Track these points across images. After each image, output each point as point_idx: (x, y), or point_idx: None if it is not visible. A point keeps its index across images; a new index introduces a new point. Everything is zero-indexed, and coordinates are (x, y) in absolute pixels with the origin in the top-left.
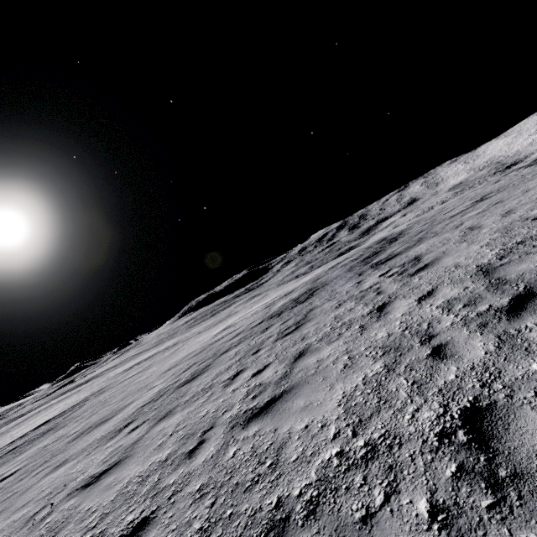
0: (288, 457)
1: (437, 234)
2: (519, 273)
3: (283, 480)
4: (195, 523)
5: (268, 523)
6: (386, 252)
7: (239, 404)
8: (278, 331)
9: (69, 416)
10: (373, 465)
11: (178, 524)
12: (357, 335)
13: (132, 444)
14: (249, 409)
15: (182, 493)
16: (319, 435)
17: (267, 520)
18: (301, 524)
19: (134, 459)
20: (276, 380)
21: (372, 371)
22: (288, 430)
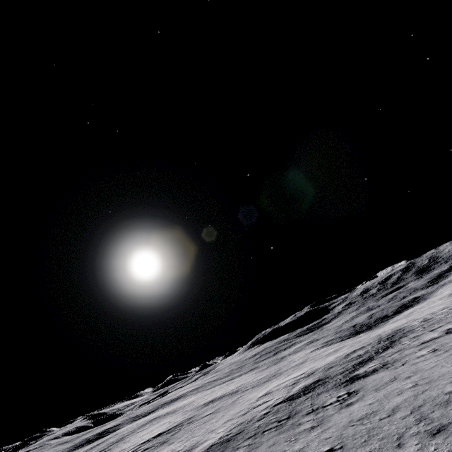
0: None
1: (390, 366)
2: (346, 435)
3: None
4: None
5: None
6: (368, 364)
7: None
8: (280, 418)
9: (174, 435)
10: None
11: None
12: (293, 442)
13: None
14: None
15: None
16: None
17: None
18: None
19: None
20: None
21: None
22: None
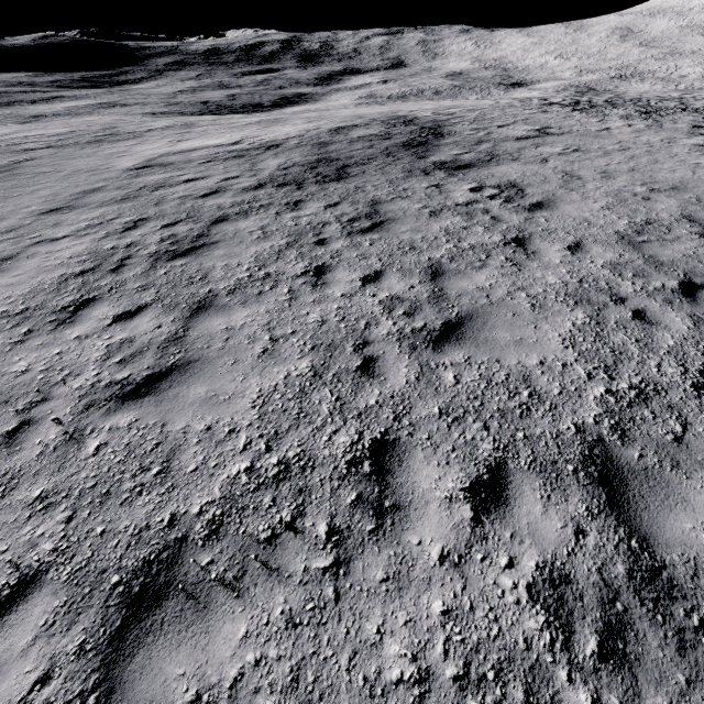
0: (547, 390)
1: (518, 159)
2: (670, 258)
3: (563, 410)
4: (481, 444)
5: (584, 444)
6: (443, 150)
7: (387, 318)
8: (335, 218)
9: None
10: (653, 404)
11: (453, 445)
12: (513, 269)
13: (171, 342)
14: (418, 329)
15: (416, 416)
16: (568, 373)
17: (579, 441)
18: (621, 444)
19: (222, 367)
20: (427, 299)
21: (578, 319)
22: (517, 363)
